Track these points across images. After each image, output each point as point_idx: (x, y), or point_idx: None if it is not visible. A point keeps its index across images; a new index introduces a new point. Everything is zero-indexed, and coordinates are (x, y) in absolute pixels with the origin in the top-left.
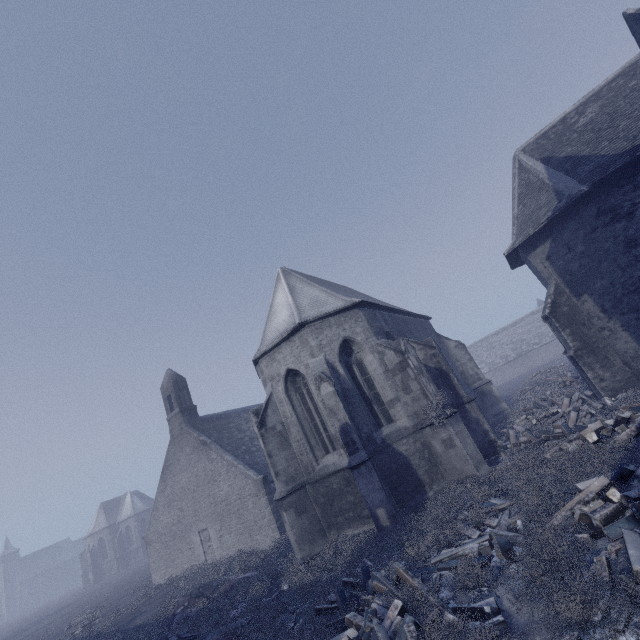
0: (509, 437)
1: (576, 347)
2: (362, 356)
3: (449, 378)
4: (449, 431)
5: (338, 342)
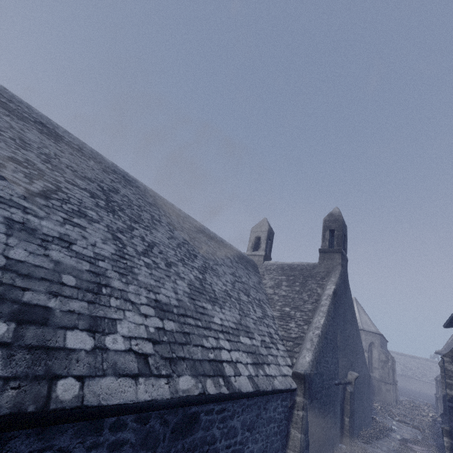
0: (402, 402)
1: (440, 395)
2: (373, 349)
3: (392, 373)
4: (390, 388)
5: (370, 341)
